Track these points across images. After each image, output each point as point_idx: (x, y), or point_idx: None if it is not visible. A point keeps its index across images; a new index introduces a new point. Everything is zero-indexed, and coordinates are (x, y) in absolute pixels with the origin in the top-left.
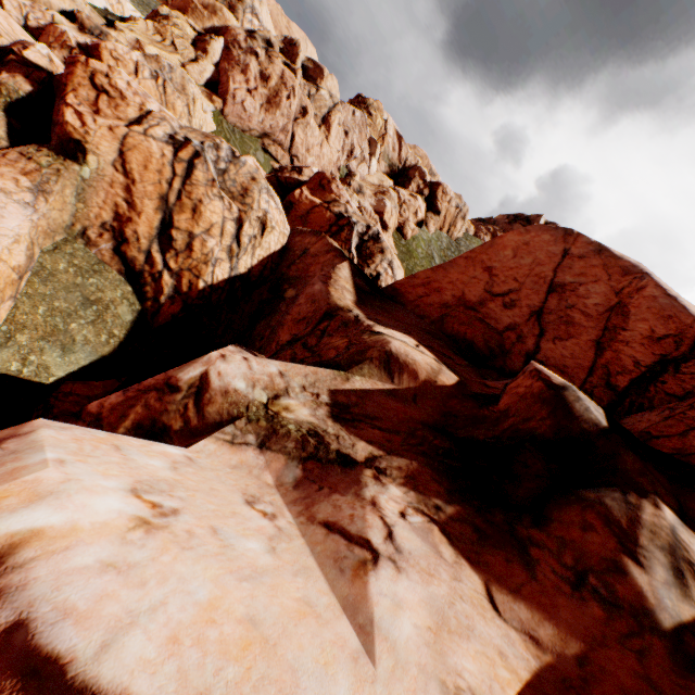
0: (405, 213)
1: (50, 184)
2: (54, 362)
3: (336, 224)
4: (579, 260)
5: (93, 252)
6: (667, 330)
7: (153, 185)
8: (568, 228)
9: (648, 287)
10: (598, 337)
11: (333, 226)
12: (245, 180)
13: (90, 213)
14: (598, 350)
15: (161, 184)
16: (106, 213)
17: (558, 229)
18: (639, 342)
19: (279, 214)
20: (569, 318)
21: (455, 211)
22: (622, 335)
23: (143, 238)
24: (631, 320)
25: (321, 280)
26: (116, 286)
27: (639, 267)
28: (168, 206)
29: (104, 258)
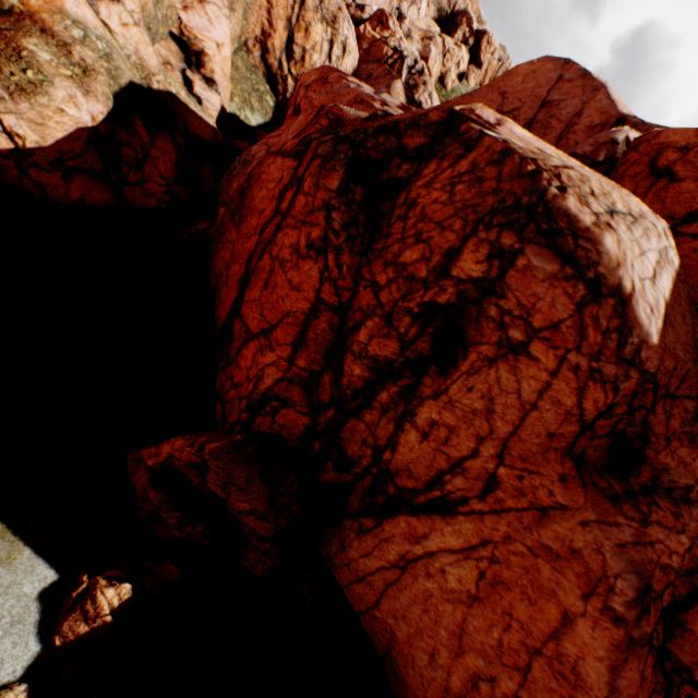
0: (448, 63)
1: (235, 5)
2: (249, 117)
3: (391, 57)
4: (568, 83)
5: (251, 58)
6: (599, 121)
7: (283, 10)
8: (568, 59)
9: (599, 94)
10: (561, 133)
11: (389, 59)
12: (335, 10)
13: (249, 29)
14: (558, 141)
15: (287, 9)
16: (257, 30)
17: (560, 60)
18: (581, 131)
19: (353, 42)
20: (548, 125)
21: (497, 65)
22: (574, 128)
23: (277, 50)
24: (582, 118)
25: (385, 87)
26: (264, 83)
27: (604, 85)
28: (291, 27)
29: (256, 64)
